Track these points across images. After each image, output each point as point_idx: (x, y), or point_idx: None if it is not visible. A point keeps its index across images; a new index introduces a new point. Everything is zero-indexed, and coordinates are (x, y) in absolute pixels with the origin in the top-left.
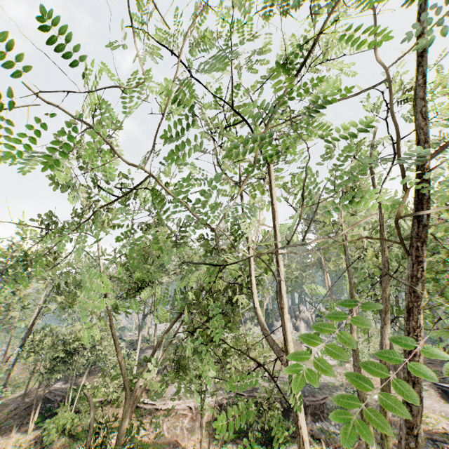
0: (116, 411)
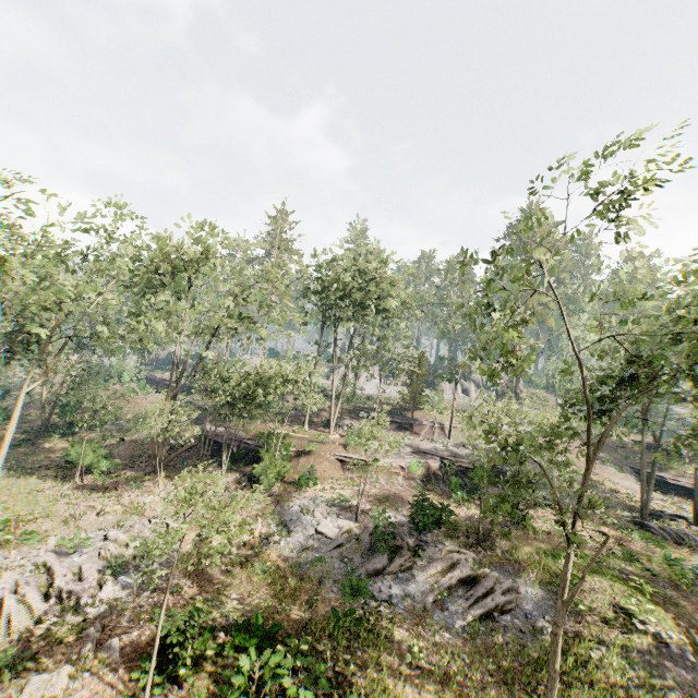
0: (320, 463)
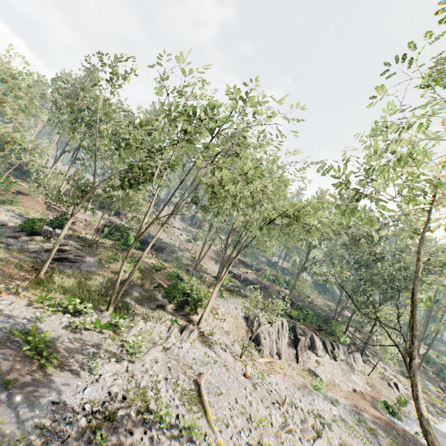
0: (31, 201)
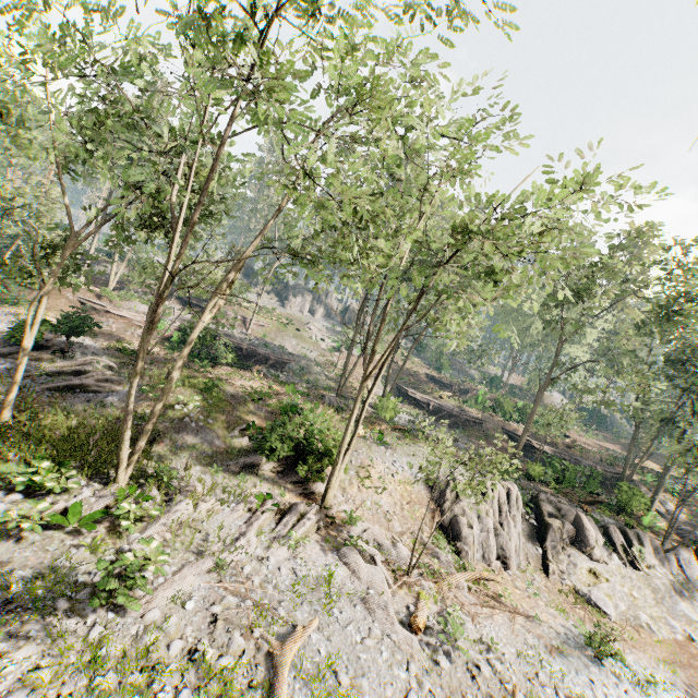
0: (56, 299)
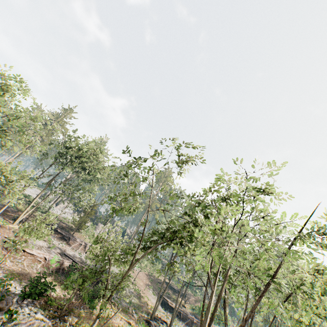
0: None
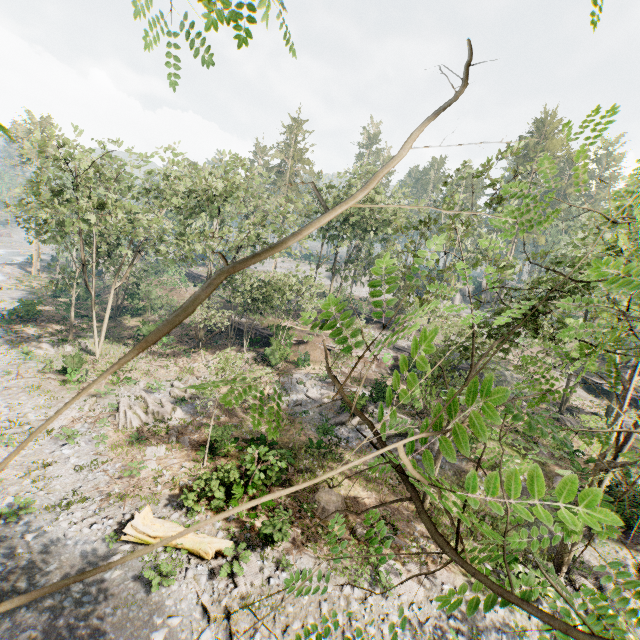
0: (314, 350)
